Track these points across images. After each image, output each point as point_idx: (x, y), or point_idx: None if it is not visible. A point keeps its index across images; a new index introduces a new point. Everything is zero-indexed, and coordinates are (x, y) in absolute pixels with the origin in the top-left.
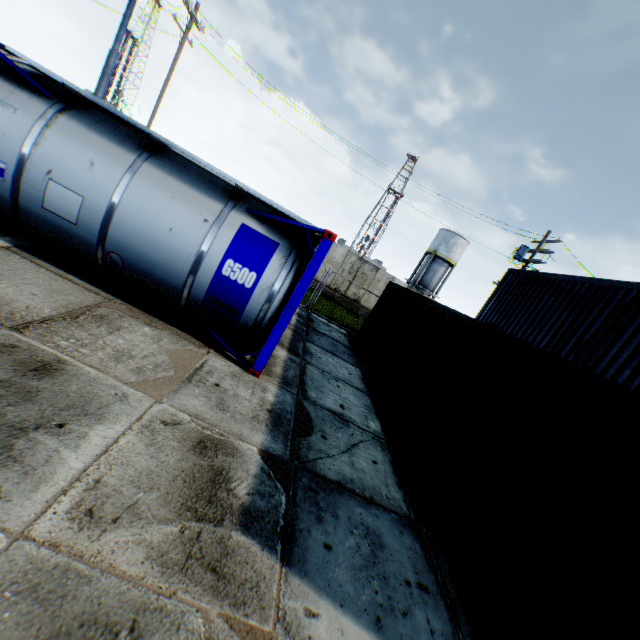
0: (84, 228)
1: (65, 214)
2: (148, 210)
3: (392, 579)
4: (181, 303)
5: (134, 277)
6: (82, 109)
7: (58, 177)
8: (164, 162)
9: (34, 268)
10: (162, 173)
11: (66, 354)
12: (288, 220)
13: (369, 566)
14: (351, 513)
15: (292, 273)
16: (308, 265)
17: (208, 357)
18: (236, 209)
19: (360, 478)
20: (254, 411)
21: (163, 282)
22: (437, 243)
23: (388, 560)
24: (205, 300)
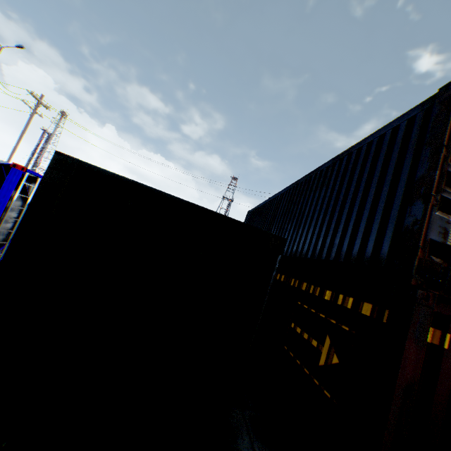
0: None
1: None
2: None
3: None
4: None
5: None
6: None
7: None
8: None
9: None
10: None
11: None
12: None
13: None
14: None
15: None
16: (2, 186)
17: None
18: None
19: None
20: None
21: None
22: None
23: None
24: None
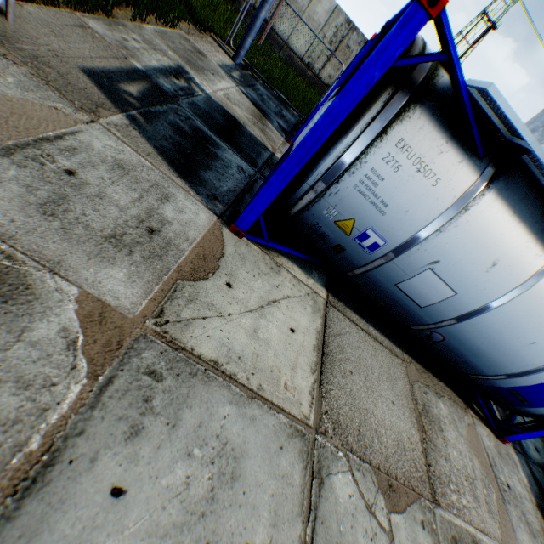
0: (426, 312)
1: (416, 297)
2: (522, 322)
3: None
4: (466, 374)
5: (437, 348)
6: (506, 172)
7: (440, 269)
8: None
9: (358, 335)
10: None
11: (466, 521)
12: None
13: None
14: None
15: None
16: None
17: (477, 429)
18: None
19: None
20: (536, 516)
21: (469, 364)
22: (531, 128)
23: None
24: (502, 388)
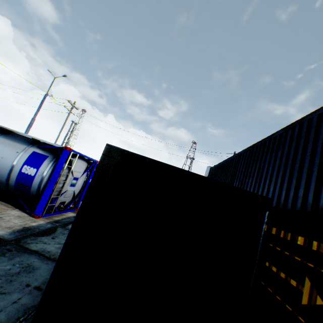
0: None
1: None
2: None
3: (17, 282)
4: (7, 189)
5: None
6: None
7: None
8: (7, 136)
9: None
10: (4, 139)
11: None
12: (52, 146)
13: (6, 276)
14: (26, 260)
15: (53, 166)
16: (58, 161)
17: (11, 210)
18: (33, 147)
19: (57, 252)
20: (13, 226)
21: None
22: (207, 173)
23: (26, 276)
24: (16, 185)
